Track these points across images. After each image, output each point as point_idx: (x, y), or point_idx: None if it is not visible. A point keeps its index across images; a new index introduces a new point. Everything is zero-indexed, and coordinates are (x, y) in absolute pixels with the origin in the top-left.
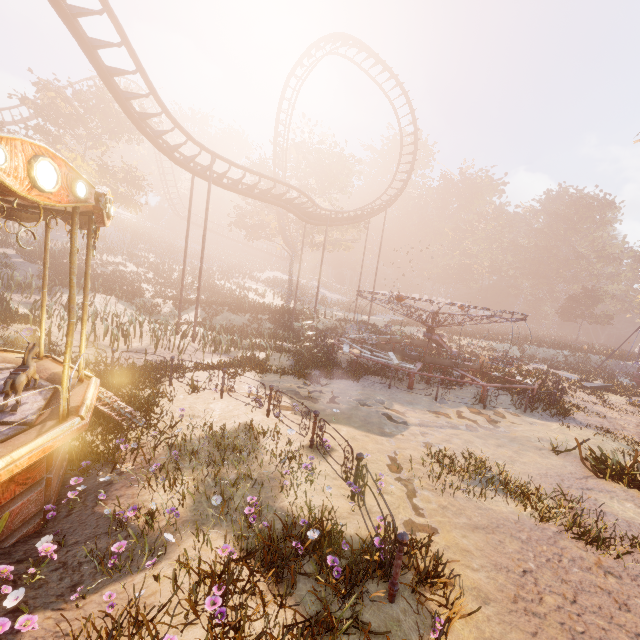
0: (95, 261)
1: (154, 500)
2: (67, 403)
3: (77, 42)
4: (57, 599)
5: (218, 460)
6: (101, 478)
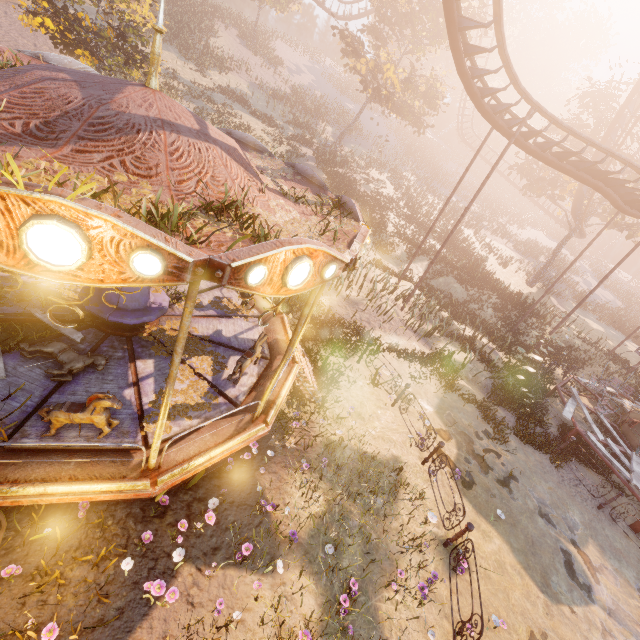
0: (364, 175)
1: (291, 497)
2: (263, 407)
3: None
4: (202, 556)
5: (353, 492)
6: (269, 450)
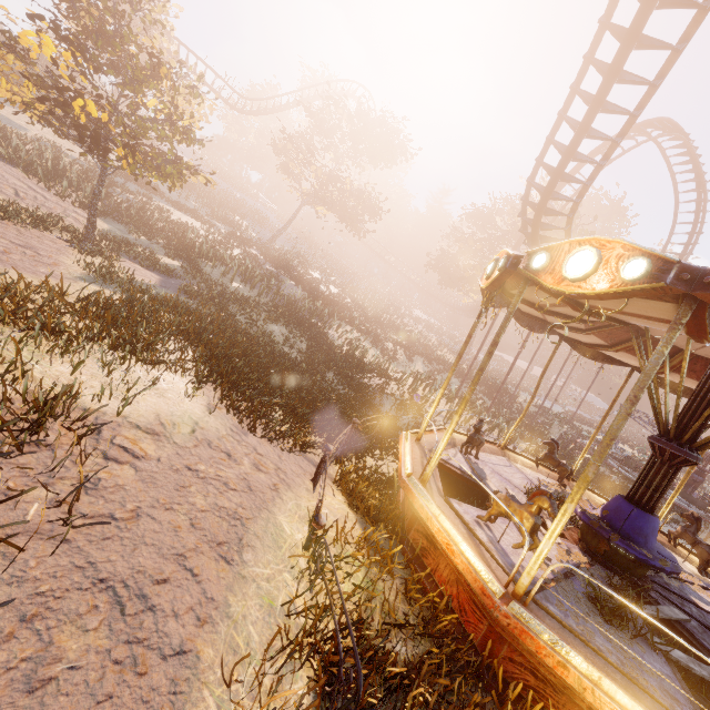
0: (307, 275)
1: None
2: None
3: (567, 154)
4: None
5: None
6: None
